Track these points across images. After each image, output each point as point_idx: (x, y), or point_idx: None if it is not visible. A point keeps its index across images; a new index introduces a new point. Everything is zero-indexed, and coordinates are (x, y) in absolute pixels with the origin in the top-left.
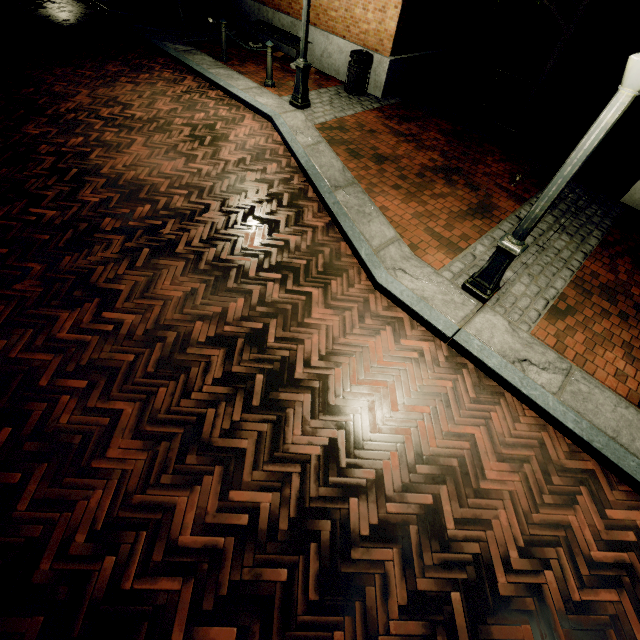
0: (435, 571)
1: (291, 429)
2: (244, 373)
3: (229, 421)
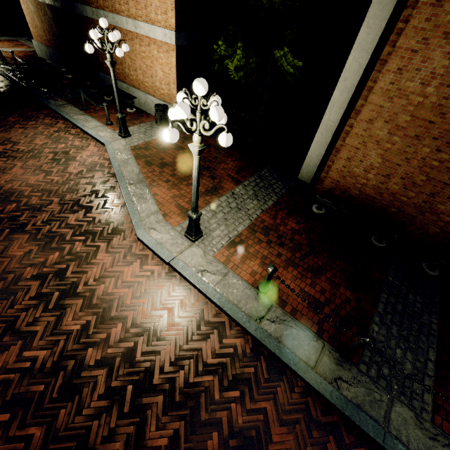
0: (123, 377)
1: (67, 318)
2: (48, 292)
3: (33, 318)
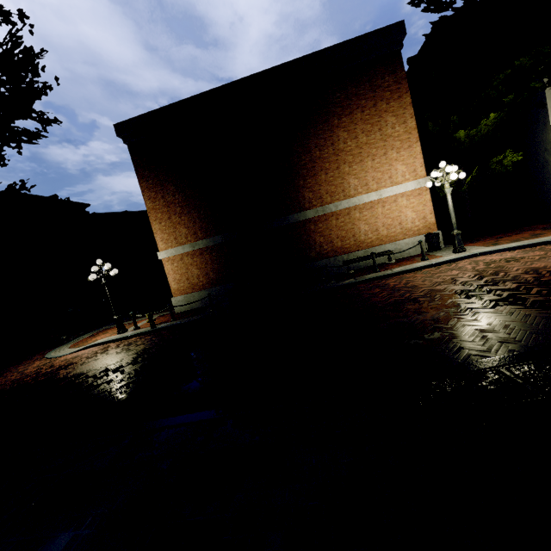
0: None
1: None
2: None
3: None
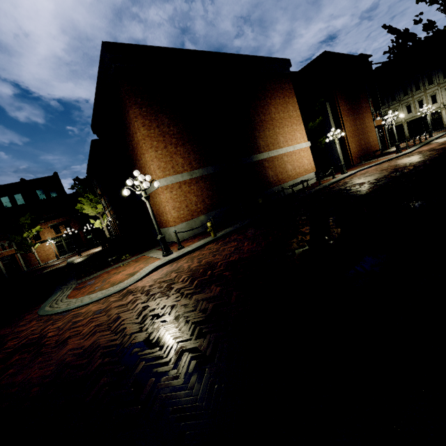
0: None
1: None
2: None
3: None
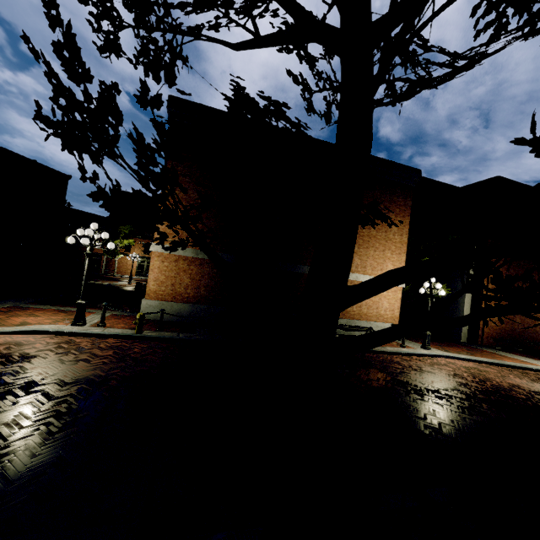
0: None
1: None
2: None
3: None
